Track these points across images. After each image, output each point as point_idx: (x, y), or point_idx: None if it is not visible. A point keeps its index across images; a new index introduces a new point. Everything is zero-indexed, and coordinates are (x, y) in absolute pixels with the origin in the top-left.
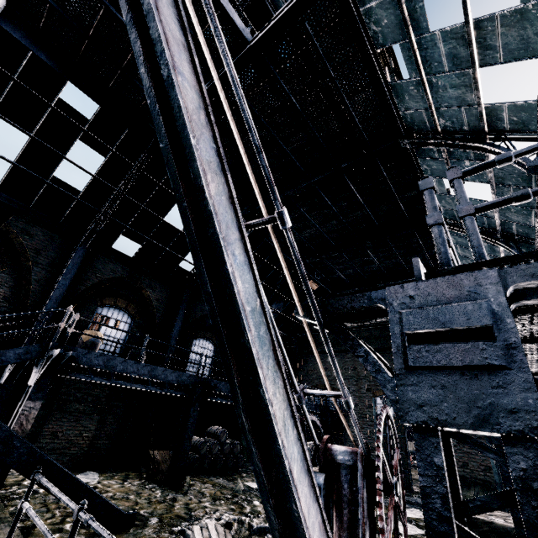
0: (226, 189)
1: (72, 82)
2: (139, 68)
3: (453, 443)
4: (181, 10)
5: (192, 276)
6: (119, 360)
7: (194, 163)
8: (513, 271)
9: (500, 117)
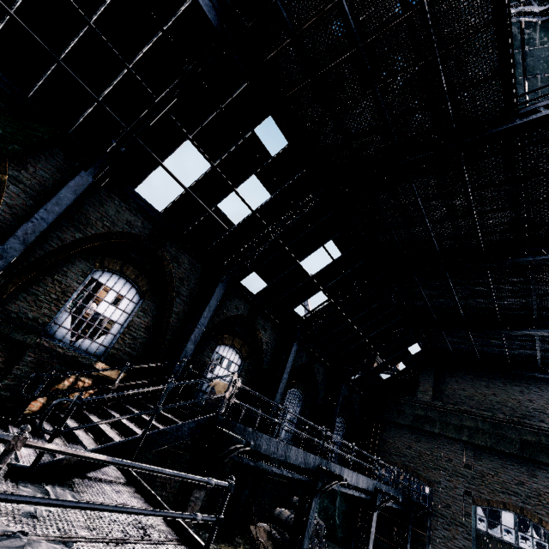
0: None
1: (274, 119)
2: None
3: None
4: None
5: (301, 321)
6: (265, 437)
7: None
8: None
9: None
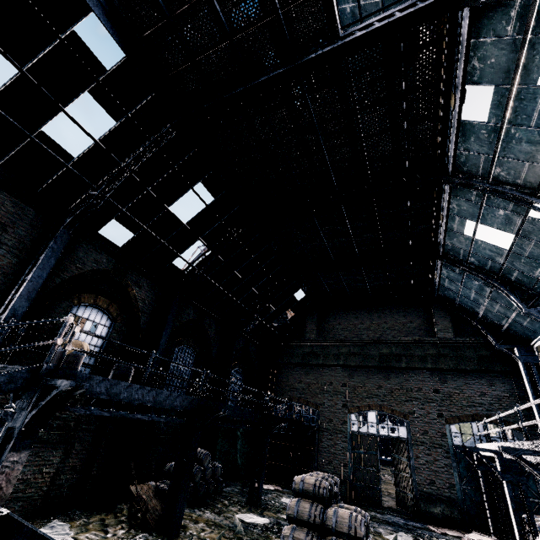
0: None
1: (98, 16)
2: None
3: (422, 461)
4: None
5: (183, 275)
6: (124, 385)
7: None
8: None
9: None
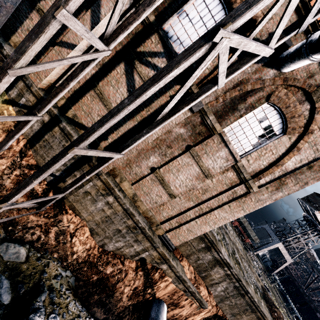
0: None
1: None
2: None
3: None
4: None
5: None
6: None
7: None
8: None
9: None
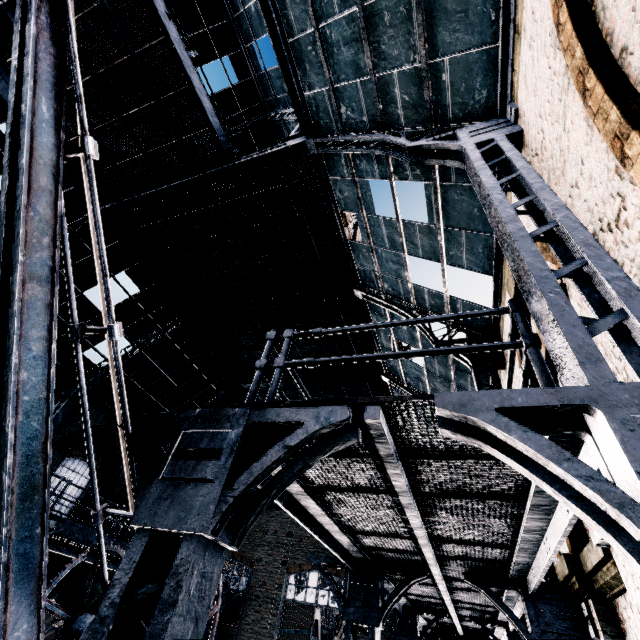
0: (49, 297)
1: None
2: (1, 196)
3: None
4: (60, 169)
5: (97, 370)
6: None
7: (16, 273)
8: (258, 412)
9: (424, 297)
